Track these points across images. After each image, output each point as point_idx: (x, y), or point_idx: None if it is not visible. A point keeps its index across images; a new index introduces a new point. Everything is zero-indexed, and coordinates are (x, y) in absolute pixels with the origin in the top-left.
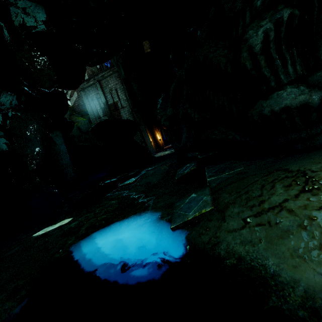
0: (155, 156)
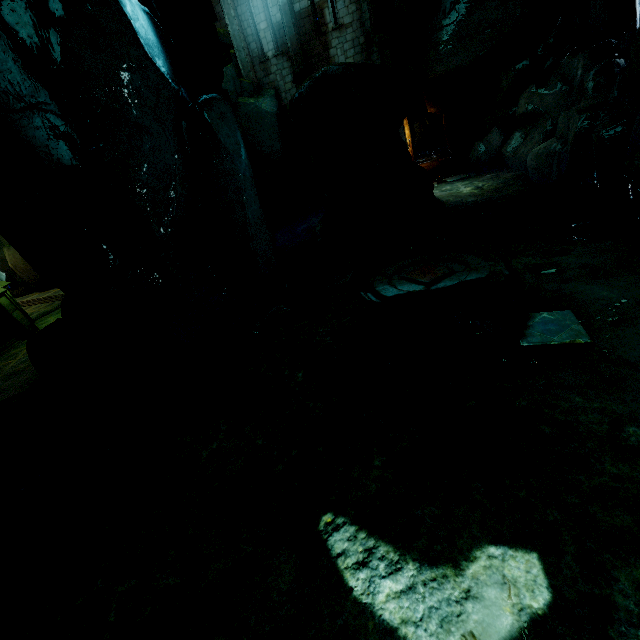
0: (443, 201)
